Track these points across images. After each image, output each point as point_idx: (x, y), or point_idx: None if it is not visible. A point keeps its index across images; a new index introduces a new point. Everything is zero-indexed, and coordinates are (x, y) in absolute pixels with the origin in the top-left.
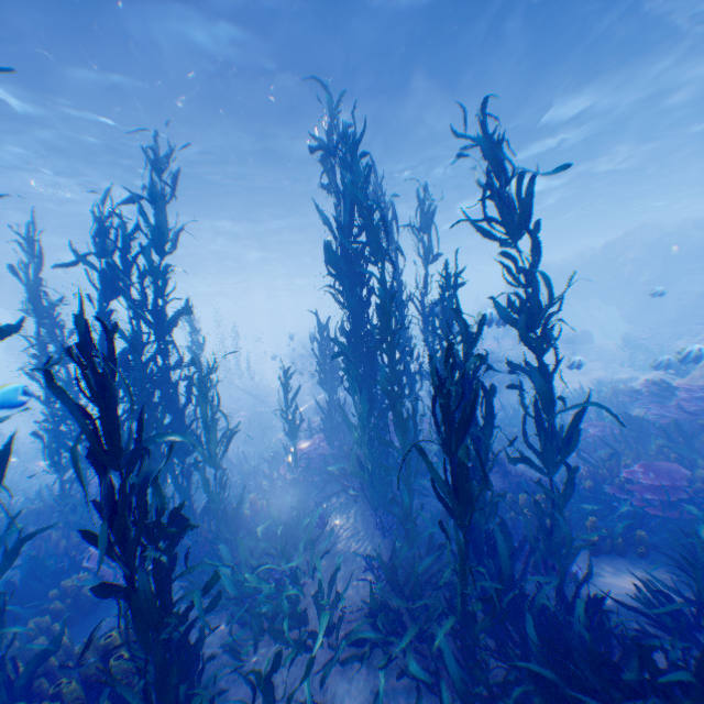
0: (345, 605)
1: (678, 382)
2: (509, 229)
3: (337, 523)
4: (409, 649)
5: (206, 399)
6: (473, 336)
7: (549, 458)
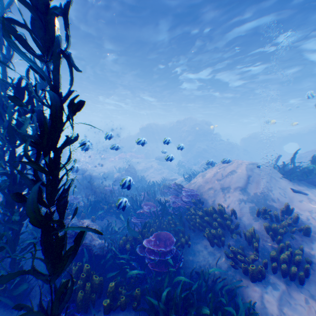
0: None
1: (186, 185)
2: (43, 45)
3: None
4: None
5: None
6: None
7: (52, 270)
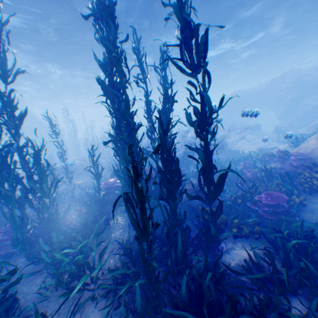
0: (106, 266)
1: (293, 150)
2: (192, 66)
3: (115, 222)
4: (125, 294)
5: (39, 164)
6: (166, 132)
7: (209, 196)
